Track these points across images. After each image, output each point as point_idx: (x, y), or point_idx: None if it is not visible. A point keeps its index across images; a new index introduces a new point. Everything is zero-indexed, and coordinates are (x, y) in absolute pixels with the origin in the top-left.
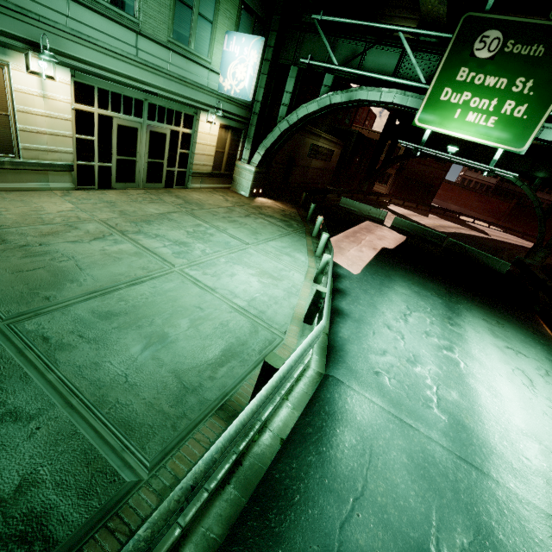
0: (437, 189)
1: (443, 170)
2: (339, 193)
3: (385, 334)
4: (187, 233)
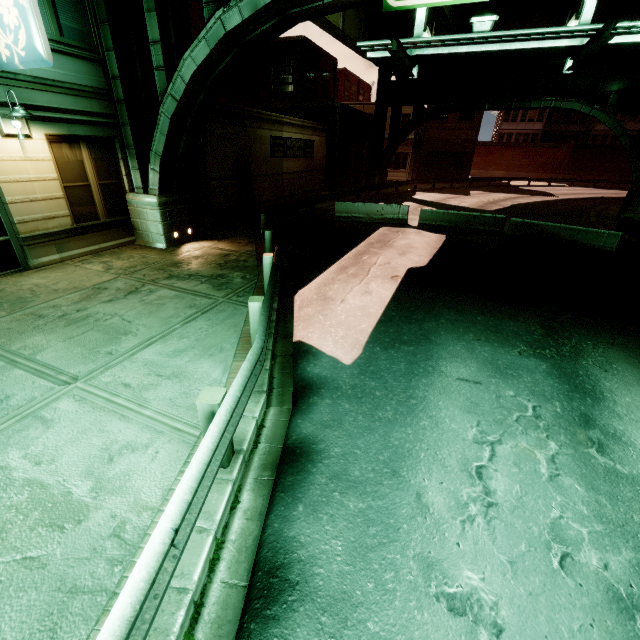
0: (472, 155)
1: (473, 129)
2: (335, 198)
3: None
4: None
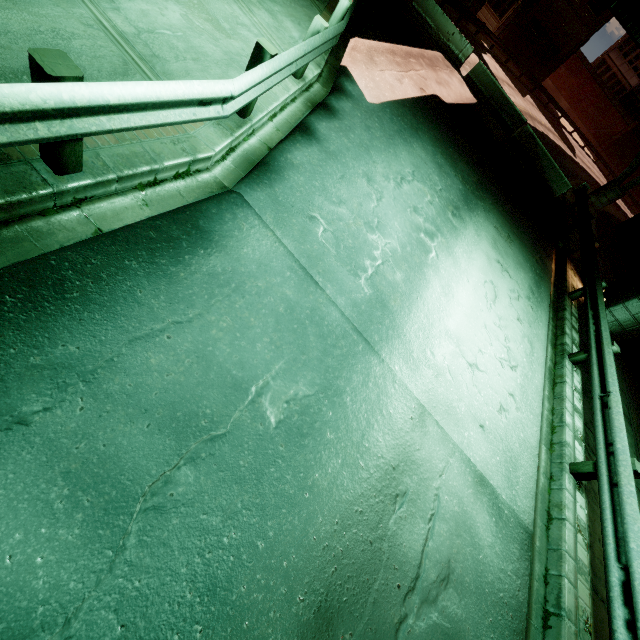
0: (562, 59)
1: (589, 27)
2: None
3: (357, 185)
4: None
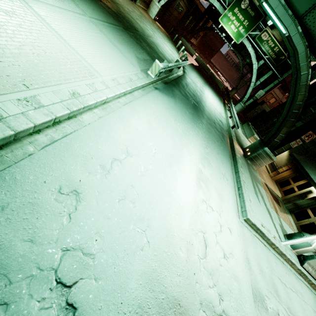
0: (215, 53)
1: (221, 44)
2: (180, 34)
3: (192, 76)
4: (150, 27)
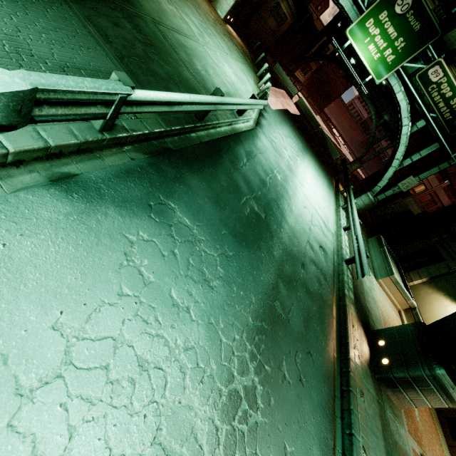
0: (333, 100)
1: (344, 87)
2: (275, 59)
3: (277, 135)
4: (198, 23)
